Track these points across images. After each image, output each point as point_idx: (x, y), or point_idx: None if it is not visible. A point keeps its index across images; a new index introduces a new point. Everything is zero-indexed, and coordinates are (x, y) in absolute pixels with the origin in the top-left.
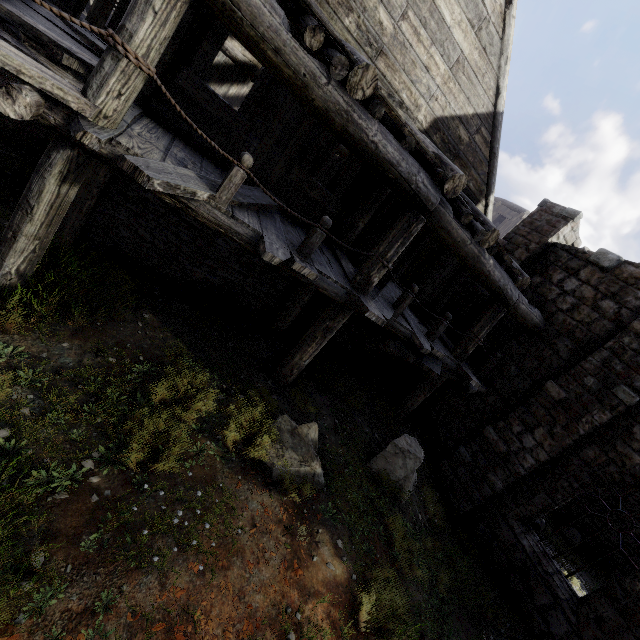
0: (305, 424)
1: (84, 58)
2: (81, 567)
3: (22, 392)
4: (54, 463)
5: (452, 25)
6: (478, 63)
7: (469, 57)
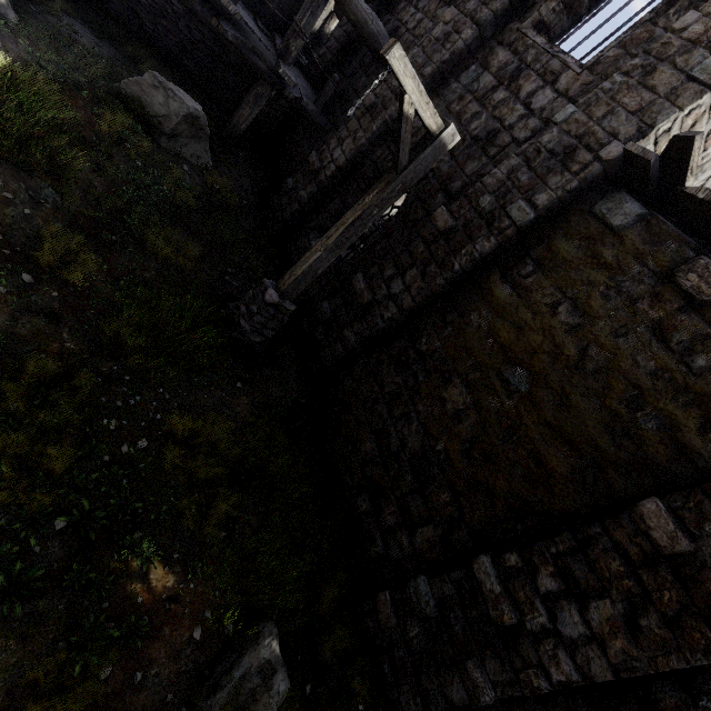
0: None
1: None
2: None
3: None
4: None
5: None
6: None
7: None
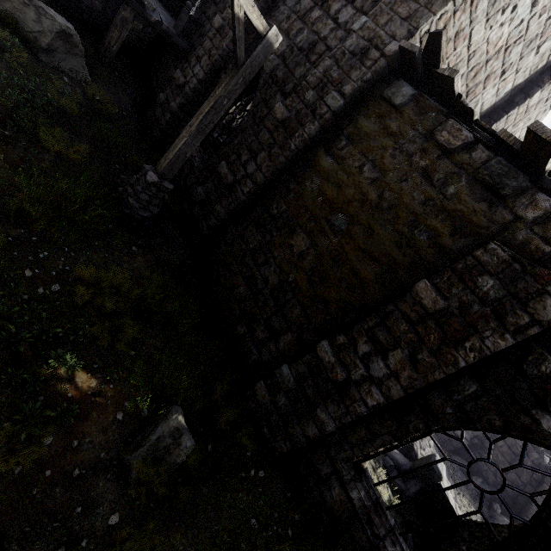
0: None
1: None
2: None
3: None
4: None
5: None
6: None
7: None
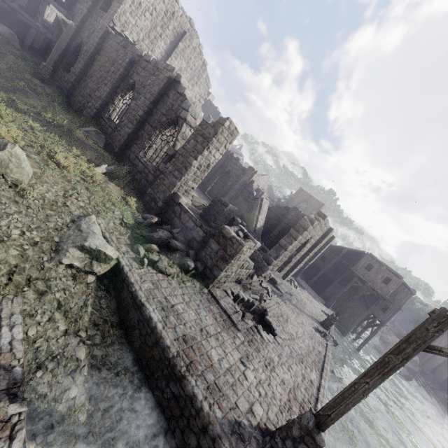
0: None
1: None
2: None
3: None
4: None
5: None
6: None
7: None
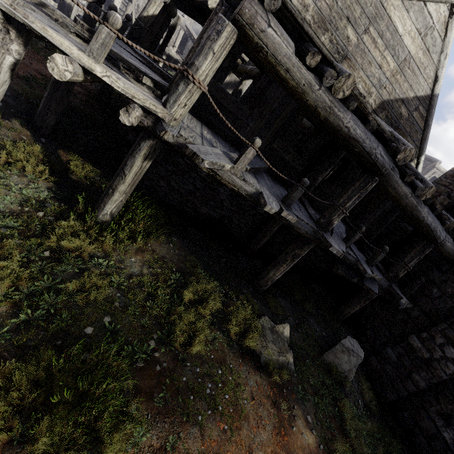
0: (281, 324)
1: (153, 77)
2: (155, 416)
3: (113, 291)
4: (135, 341)
5: (403, 34)
6: (421, 59)
7: (414, 56)
